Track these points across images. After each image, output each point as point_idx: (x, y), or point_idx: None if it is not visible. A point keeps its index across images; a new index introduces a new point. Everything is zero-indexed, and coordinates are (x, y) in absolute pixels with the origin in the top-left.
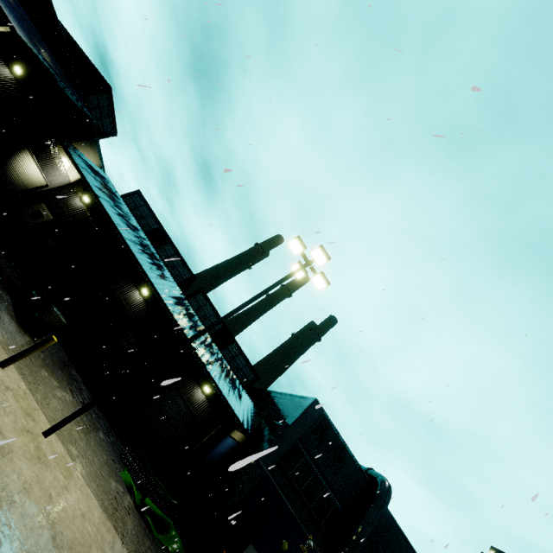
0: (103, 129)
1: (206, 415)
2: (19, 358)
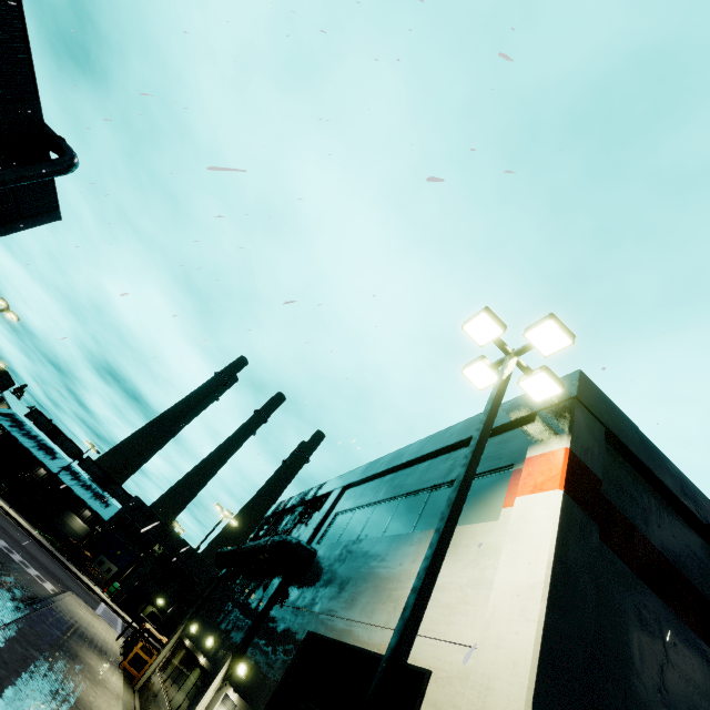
0: (7, 386)
1: (93, 522)
2: None
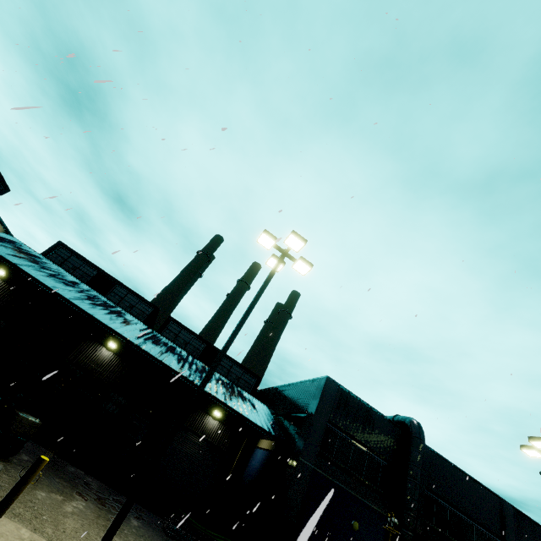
0: None
1: (227, 438)
2: (7, 505)
